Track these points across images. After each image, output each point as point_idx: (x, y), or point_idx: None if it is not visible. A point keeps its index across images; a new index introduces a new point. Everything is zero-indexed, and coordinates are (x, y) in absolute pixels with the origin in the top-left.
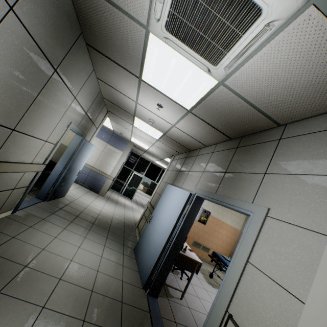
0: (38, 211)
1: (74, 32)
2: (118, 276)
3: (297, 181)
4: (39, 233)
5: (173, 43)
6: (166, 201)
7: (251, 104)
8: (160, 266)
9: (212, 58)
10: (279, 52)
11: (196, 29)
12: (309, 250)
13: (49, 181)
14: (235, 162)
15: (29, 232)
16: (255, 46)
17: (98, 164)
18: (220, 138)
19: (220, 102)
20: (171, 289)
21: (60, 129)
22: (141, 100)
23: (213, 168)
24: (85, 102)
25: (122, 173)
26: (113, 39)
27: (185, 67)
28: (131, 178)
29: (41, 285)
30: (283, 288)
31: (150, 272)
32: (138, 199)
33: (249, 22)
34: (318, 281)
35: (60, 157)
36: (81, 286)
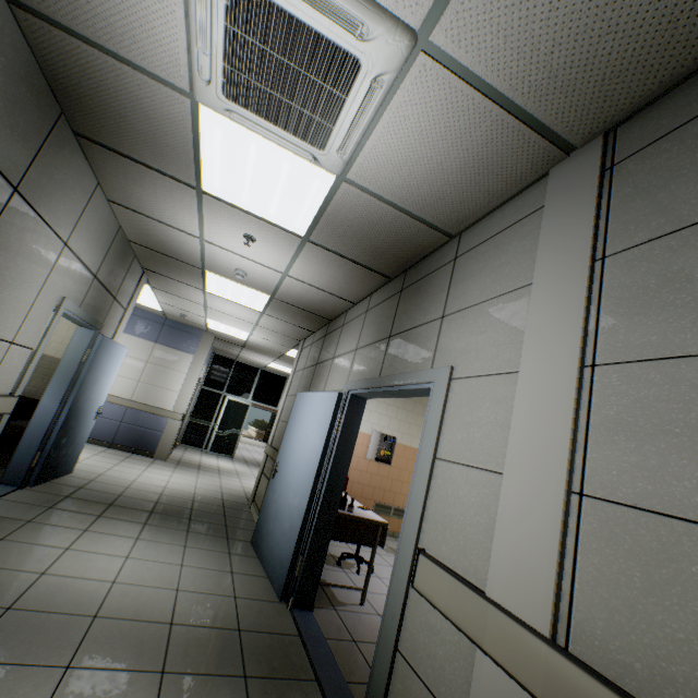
0: (12, 508)
1: (47, 114)
2: (225, 590)
3: (481, 313)
4: (25, 548)
5: (244, 118)
6: (299, 424)
7: (399, 209)
8: (306, 546)
9: (314, 138)
10: (406, 119)
11: (275, 94)
12: (503, 400)
13: (28, 441)
14: (402, 315)
15: (1, 550)
16: (370, 113)
17: (141, 391)
18: (373, 282)
19: (352, 212)
20: (340, 594)
21: (40, 314)
22: (211, 233)
23: (371, 338)
24: (89, 253)
25: (201, 405)
26: (131, 120)
27: (275, 158)
28: (224, 411)
29: (53, 634)
30: (480, 469)
31: (290, 564)
32: (247, 455)
33: (349, 79)
34: (514, 434)
35: (46, 385)
36: (146, 620)
